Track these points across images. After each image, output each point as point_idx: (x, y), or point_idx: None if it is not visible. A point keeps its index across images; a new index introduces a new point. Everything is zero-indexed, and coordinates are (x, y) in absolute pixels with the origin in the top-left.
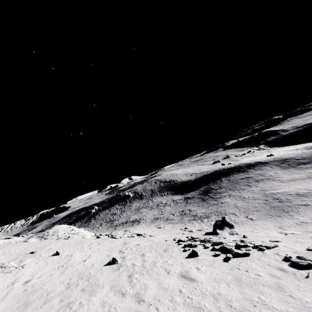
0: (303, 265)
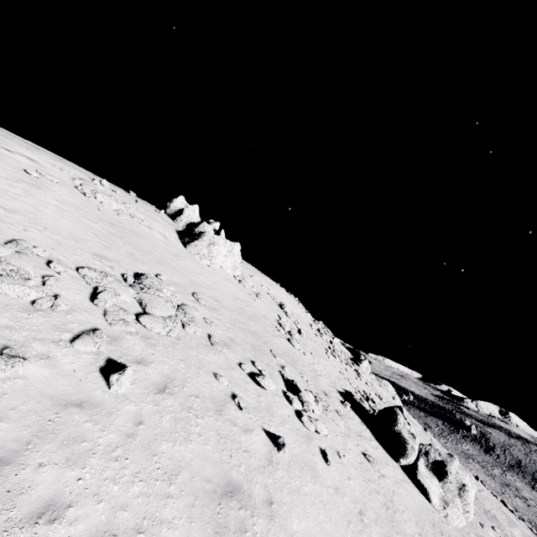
0: (534, 532)
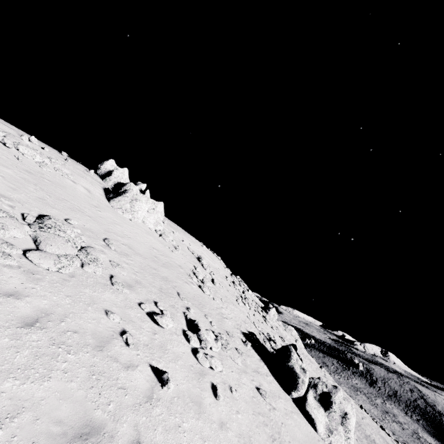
0: None
